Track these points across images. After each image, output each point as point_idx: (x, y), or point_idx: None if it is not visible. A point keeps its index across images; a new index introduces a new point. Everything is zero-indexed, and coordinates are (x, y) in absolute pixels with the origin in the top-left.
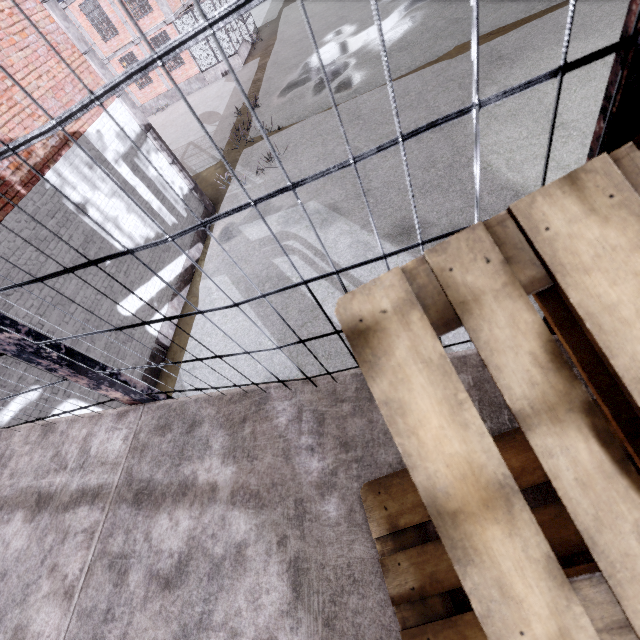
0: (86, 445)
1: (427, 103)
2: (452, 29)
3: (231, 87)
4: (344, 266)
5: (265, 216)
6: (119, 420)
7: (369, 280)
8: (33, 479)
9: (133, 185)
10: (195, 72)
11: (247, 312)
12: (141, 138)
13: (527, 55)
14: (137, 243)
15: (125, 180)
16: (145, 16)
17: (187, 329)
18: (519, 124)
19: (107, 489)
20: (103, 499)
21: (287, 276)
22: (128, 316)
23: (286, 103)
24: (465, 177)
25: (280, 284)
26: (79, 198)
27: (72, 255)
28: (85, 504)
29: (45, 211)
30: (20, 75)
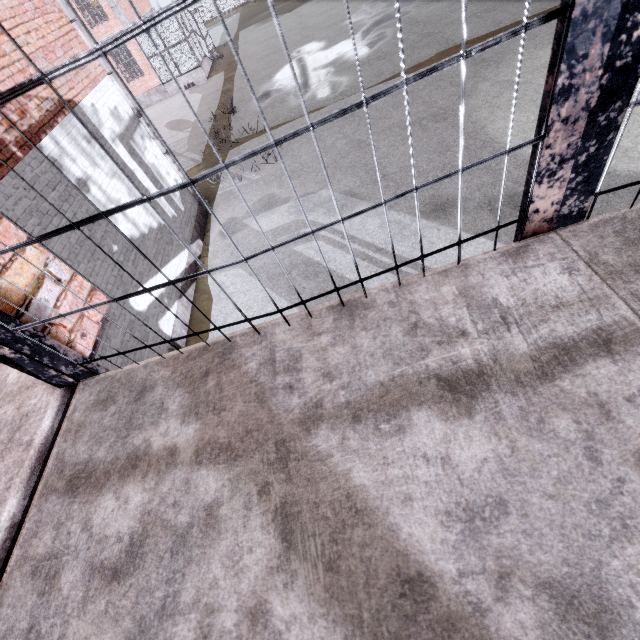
0: (478, 299)
1: (422, 99)
2: (426, 41)
3: (198, 98)
4: (380, 245)
5: (272, 208)
6: (519, 258)
7: (414, 255)
8: (394, 366)
9: (131, 169)
10: (155, 84)
11: (277, 301)
12: (134, 122)
13: (509, 57)
14: (141, 231)
15: (123, 162)
16: (100, 24)
17: (204, 327)
18: (523, 110)
19: (622, 329)
20: (633, 341)
21: (316, 261)
22: (141, 311)
23: (267, 108)
24: (485, 156)
25: (310, 270)
26: (79, 173)
27: (77, 235)
28: (592, 359)
29: (45, 181)
30: (7, 25)
